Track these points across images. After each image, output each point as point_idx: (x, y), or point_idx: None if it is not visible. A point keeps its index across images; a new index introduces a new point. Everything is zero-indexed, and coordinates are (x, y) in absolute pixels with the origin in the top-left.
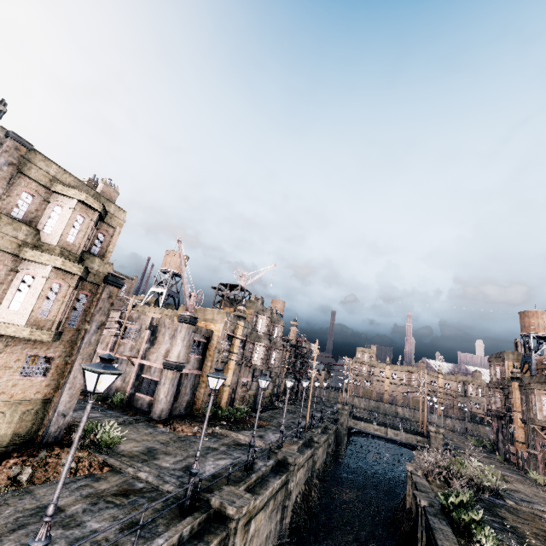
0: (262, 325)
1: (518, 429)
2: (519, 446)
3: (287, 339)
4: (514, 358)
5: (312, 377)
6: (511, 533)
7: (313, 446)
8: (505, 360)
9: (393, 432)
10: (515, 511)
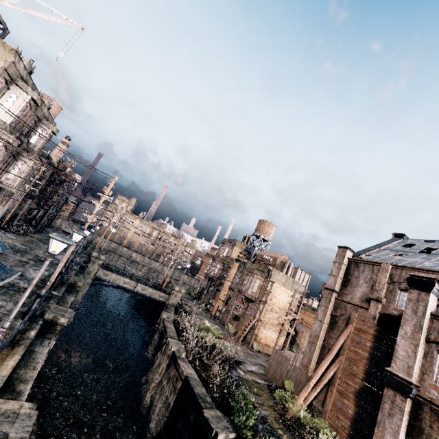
0: (13, 106)
1: (224, 292)
2: (220, 302)
3: (47, 155)
4: (240, 246)
5: (86, 224)
6: (274, 436)
7: (54, 332)
8: (235, 246)
9: (142, 286)
10: (248, 384)
